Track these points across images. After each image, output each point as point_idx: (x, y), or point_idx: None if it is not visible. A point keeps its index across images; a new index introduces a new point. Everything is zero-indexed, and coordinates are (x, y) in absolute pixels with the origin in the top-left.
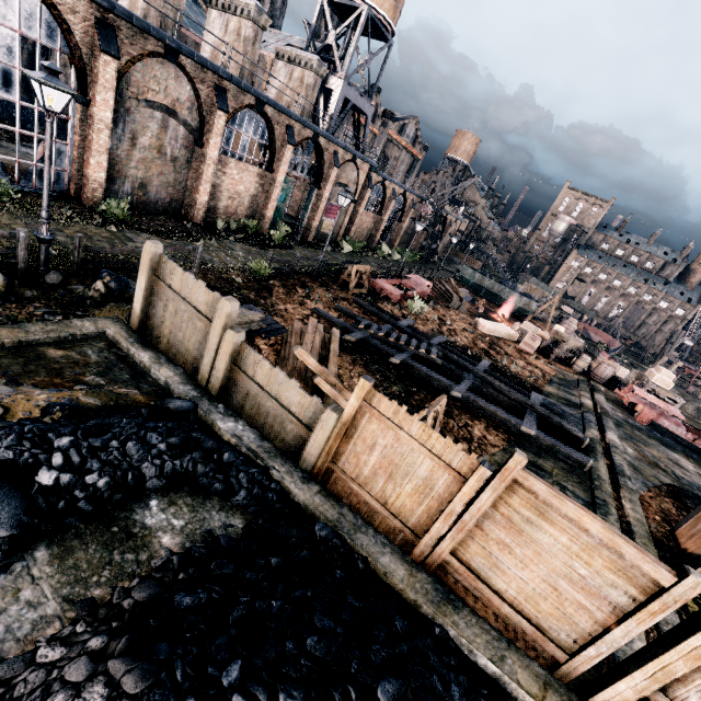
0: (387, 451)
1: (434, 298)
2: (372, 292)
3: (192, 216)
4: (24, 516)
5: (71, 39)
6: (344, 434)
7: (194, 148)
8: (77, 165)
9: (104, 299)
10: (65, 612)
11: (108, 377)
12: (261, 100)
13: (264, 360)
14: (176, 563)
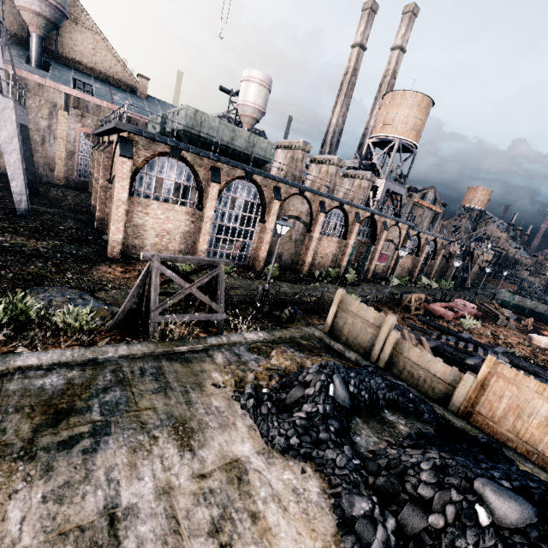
0: (513, 399)
1: (479, 317)
2: (427, 313)
3: (301, 270)
4: (351, 401)
5: (263, 197)
6: (479, 389)
7: (306, 233)
8: (254, 251)
9: (288, 318)
10: (381, 442)
11: (330, 354)
12: (342, 203)
13: (415, 347)
14: (414, 436)
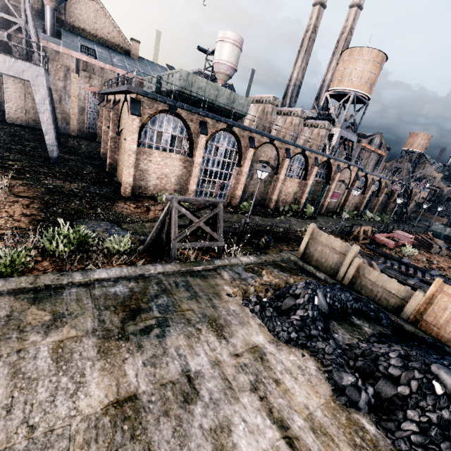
0: None
1: (415, 246)
2: (372, 242)
3: (269, 205)
4: (328, 309)
5: (240, 146)
6: (426, 303)
7: (273, 175)
8: (232, 190)
9: (265, 245)
10: (353, 338)
11: (304, 274)
12: (304, 149)
13: (375, 270)
14: (377, 335)
